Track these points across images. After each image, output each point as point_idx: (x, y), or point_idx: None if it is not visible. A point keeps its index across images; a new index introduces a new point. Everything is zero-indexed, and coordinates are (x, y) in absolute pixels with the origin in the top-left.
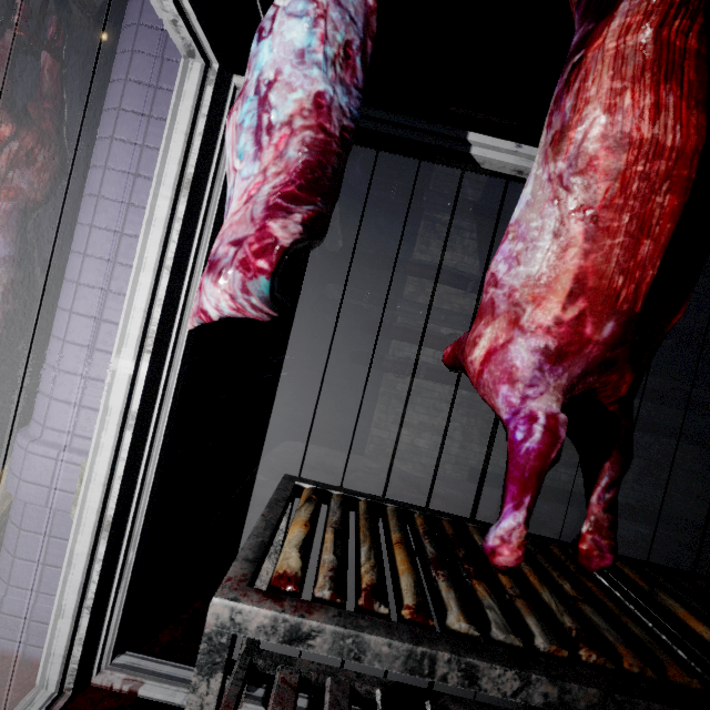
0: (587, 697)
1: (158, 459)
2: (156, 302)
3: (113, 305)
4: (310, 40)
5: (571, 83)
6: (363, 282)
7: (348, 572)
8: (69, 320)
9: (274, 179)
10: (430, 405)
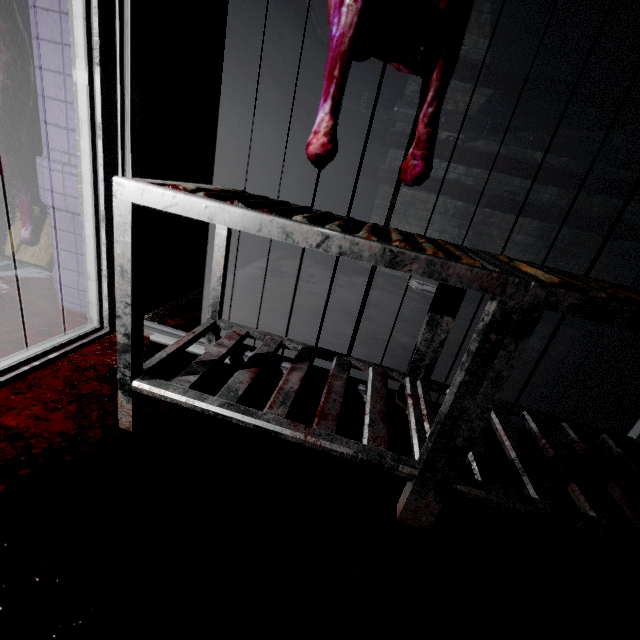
0: (371, 248)
1: (131, 174)
2: (93, 10)
3: (68, 28)
4: None
5: None
6: (362, 83)
7: (315, 317)
8: (40, 47)
9: None
10: (423, 217)
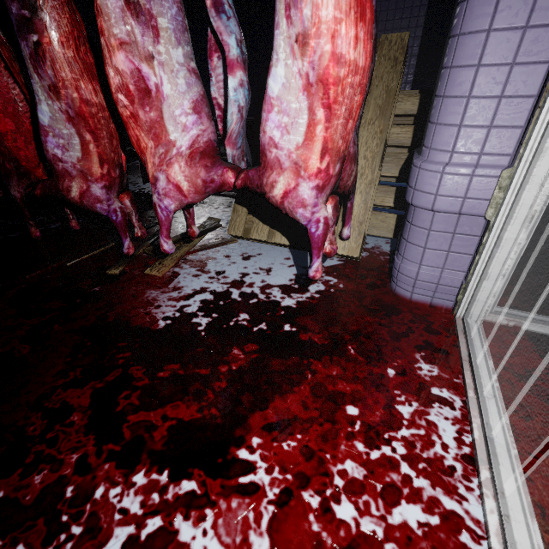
0: None
1: None
2: None
3: (545, 3)
4: None
5: None
6: None
7: None
8: (485, 41)
9: None
10: None
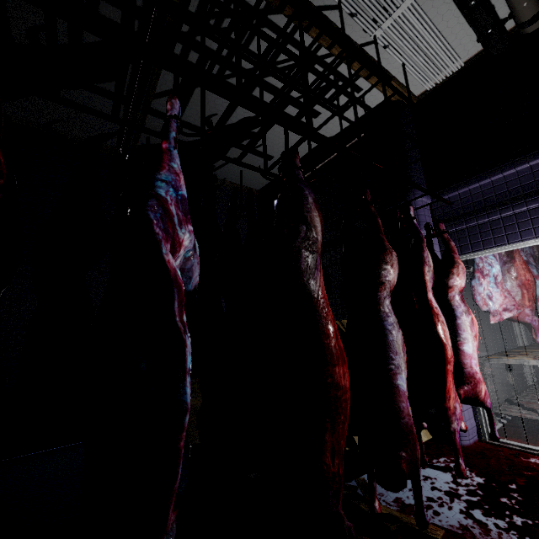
0: None
1: None
2: None
3: None
4: (499, 268)
5: (514, 269)
6: None
7: None
8: None
9: (505, 292)
10: None
